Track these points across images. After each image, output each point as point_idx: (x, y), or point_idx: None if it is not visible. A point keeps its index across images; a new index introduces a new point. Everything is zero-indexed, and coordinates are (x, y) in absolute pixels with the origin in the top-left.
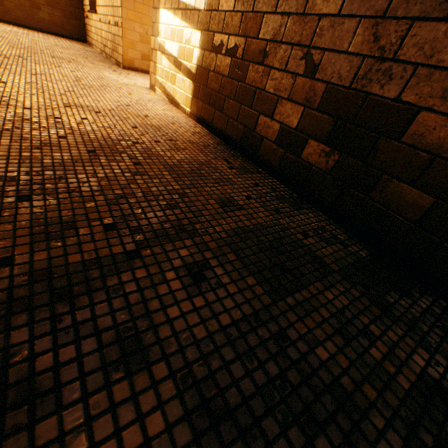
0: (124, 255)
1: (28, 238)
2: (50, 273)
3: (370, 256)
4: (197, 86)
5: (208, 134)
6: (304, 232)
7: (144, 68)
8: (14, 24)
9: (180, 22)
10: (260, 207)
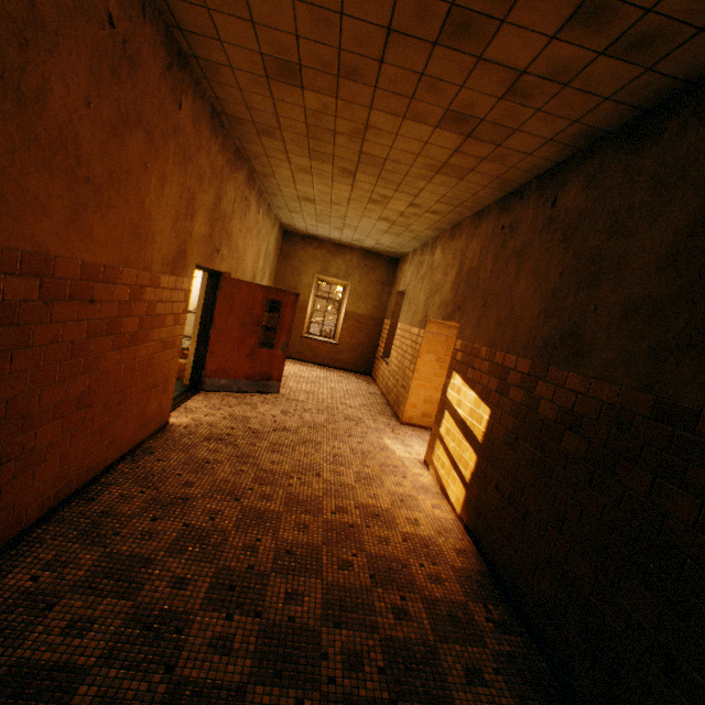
0: (388, 701)
1: (340, 663)
2: (351, 698)
3: None
4: (469, 496)
5: (474, 553)
6: None
7: (421, 424)
8: (318, 363)
9: (460, 433)
10: (506, 689)
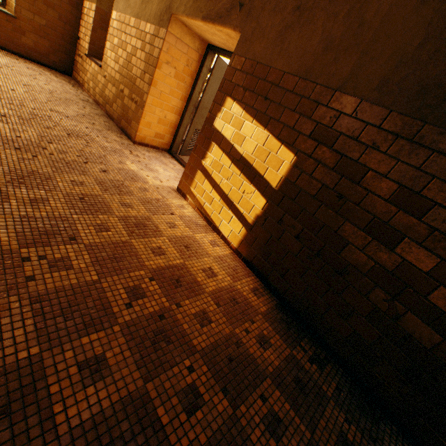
0: None
1: None
2: None
3: None
4: (252, 236)
5: (263, 287)
6: None
7: (154, 144)
8: None
9: (240, 173)
10: (360, 435)
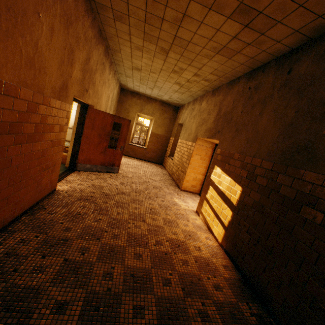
0: None
1: None
2: None
3: None
4: (227, 234)
5: (233, 267)
6: None
7: (191, 190)
8: (136, 158)
9: (221, 199)
10: None
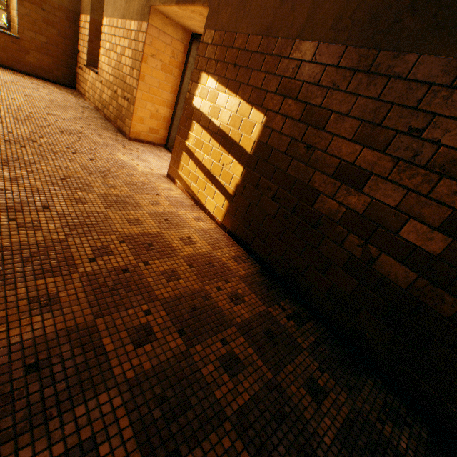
0: None
1: None
2: None
3: (429, 435)
4: (234, 207)
5: (246, 256)
6: (377, 413)
7: (149, 140)
8: None
9: (219, 145)
10: (335, 383)
